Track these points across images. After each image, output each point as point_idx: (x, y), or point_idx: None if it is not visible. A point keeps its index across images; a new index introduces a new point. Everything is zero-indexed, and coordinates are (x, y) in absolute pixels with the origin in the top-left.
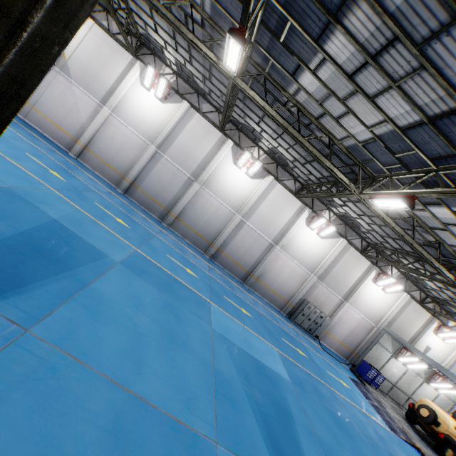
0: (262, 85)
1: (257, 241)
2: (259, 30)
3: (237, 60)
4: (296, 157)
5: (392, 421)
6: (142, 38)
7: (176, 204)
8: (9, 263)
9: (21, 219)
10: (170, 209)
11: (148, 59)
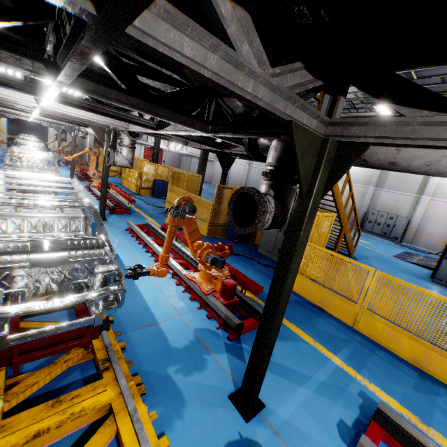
0: None
1: None
2: None
3: None
4: None
5: (421, 261)
6: None
7: None
8: None
9: None
10: None
11: None
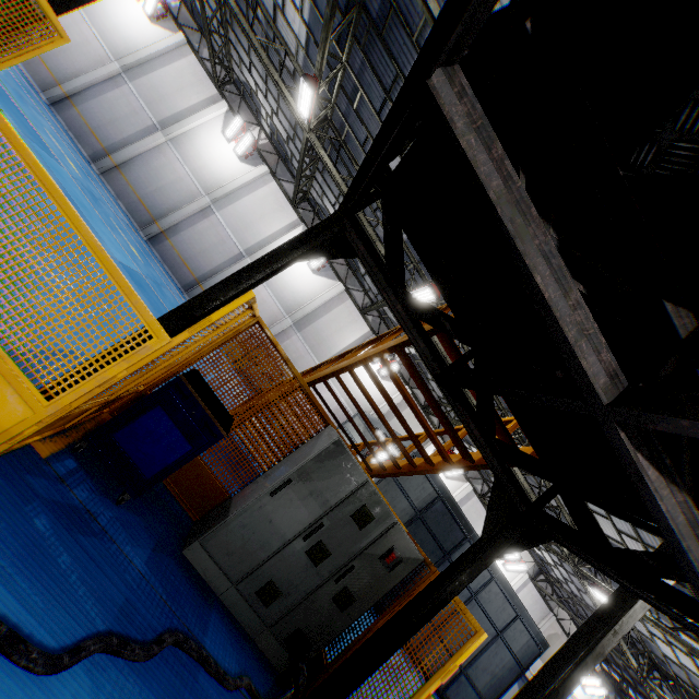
0: None
1: (224, 243)
2: None
3: None
4: (287, 128)
5: None
6: None
7: (122, 148)
8: None
9: None
10: (112, 153)
11: None
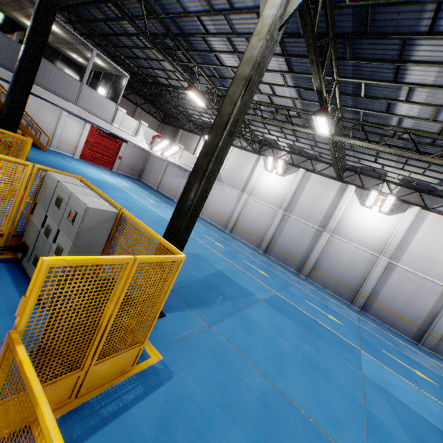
0: (363, 131)
1: (421, 286)
2: (341, 98)
3: (327, 126)
4: (439, 177)
5: None
6: (262, 141)
7: (309, 255)
8: (200, 292)
9: (203, 270)
10: (305, 261)
11: (268, 152)
